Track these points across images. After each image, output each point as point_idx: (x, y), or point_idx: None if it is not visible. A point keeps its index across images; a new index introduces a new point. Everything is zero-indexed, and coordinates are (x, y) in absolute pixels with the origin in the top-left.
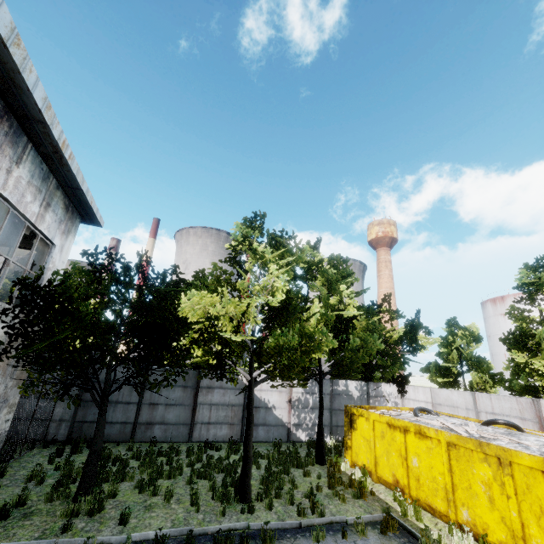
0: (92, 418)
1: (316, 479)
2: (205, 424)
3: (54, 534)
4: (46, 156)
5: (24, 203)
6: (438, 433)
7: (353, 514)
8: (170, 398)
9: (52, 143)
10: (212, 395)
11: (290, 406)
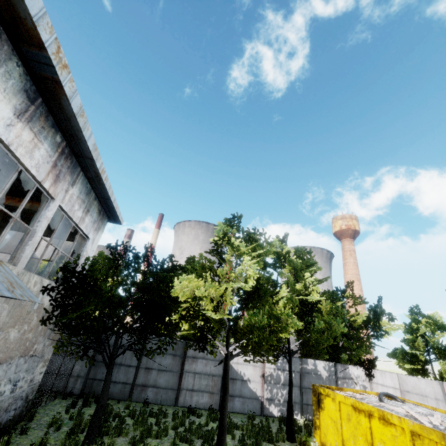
0: (100, 377)
1: None
2: (189, 391)
3: None
4: (90, 179)
5: (73, 211)
6: (401, 420)
7: None
8: (162, 364)
9: (95, 171)
10: (196, 364)
11: (263, 381)
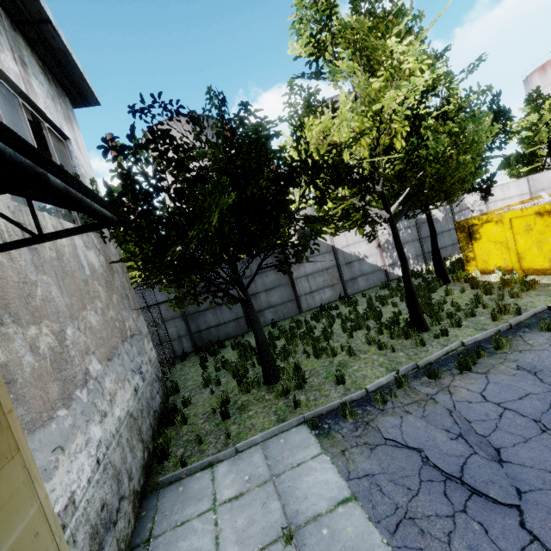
0: (205, 326)
1: (461, 294)
2: (308, 294)
3: (288, 412)
4: None
5: None
6: None
7: (542, 302)
8: (266, 284)
9: None
10: (303, 267)
11: (380, 251)
